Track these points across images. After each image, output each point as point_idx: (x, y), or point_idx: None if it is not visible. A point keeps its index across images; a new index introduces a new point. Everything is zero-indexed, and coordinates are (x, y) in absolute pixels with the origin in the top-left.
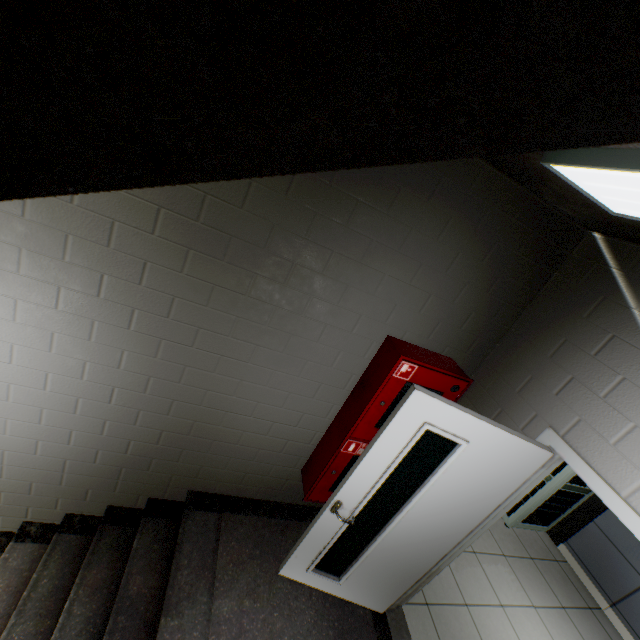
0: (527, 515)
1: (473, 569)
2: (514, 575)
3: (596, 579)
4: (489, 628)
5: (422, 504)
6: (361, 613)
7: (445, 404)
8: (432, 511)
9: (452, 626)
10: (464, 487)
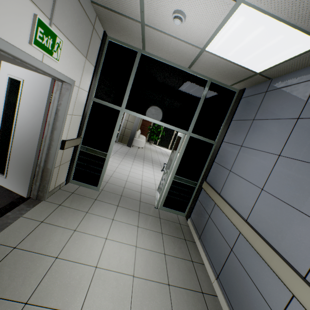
0: (164, 200)
1: (109, 208)
2: (137, 217)
3: (196, 228)
4: (92, 220)
5: (20, 118)
6: (14, 195)
7: (12, 65)
8: (24, 122)
9: (67, 213)
10: (30, 105)
